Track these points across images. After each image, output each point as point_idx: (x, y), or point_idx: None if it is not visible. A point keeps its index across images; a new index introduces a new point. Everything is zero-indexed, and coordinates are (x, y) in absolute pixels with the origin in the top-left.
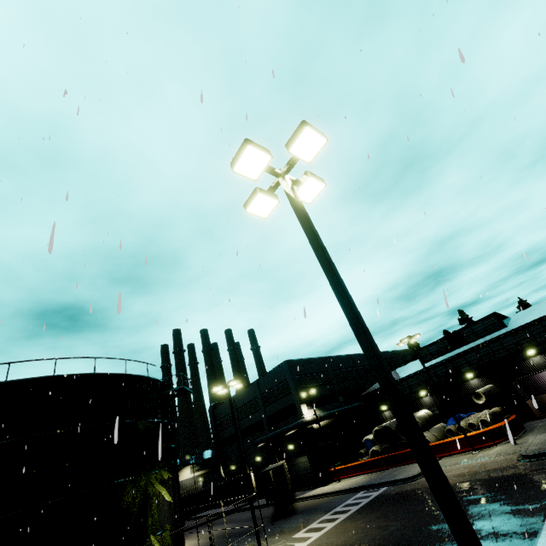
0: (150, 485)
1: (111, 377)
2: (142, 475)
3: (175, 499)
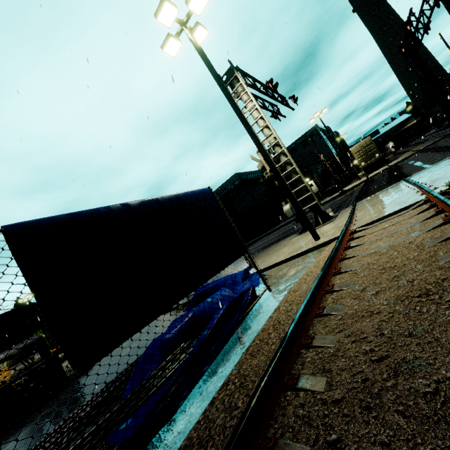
0: (38, 334)
1: (10, 312)
2: (34, 333)
3: (50, 335)
